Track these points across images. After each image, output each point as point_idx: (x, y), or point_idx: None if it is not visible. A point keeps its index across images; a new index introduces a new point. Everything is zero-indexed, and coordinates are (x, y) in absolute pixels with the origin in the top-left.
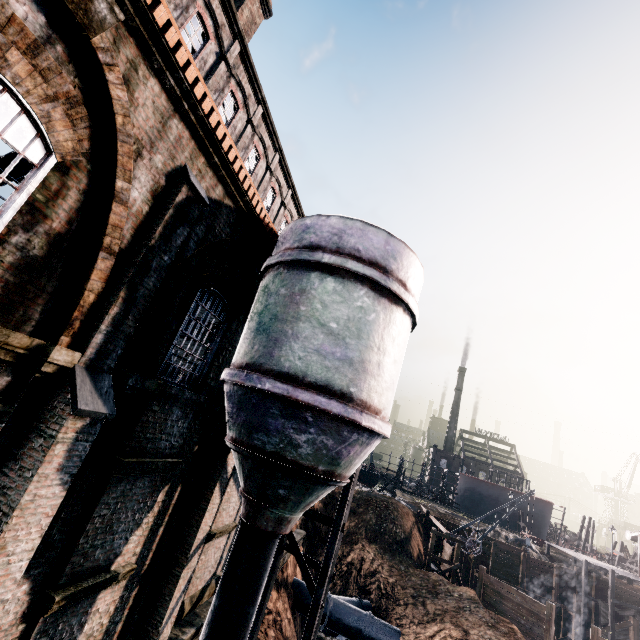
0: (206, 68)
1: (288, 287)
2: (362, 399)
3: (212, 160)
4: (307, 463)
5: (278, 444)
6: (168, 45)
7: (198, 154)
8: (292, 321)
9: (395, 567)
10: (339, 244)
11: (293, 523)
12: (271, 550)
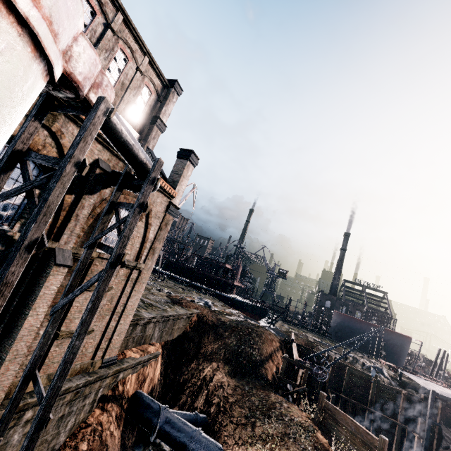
0: None
1: None
2: None
3: None
4: None
5: None
6: None
7: None
8: None
9: (240, 387)
10: None
11: None
12: None
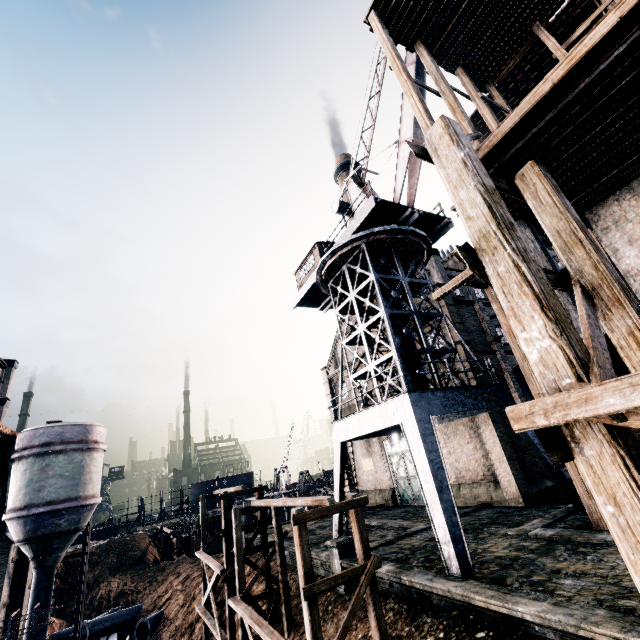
0: None
1: (39, 465)
2: (86, 495)
3: None
4: (66, 529)
5: (51, 529)
6: None
7: None
8: (46, 480)
9: (136, 574)
10: (62, 438)
11: (63, 556)
12: (54, 572)
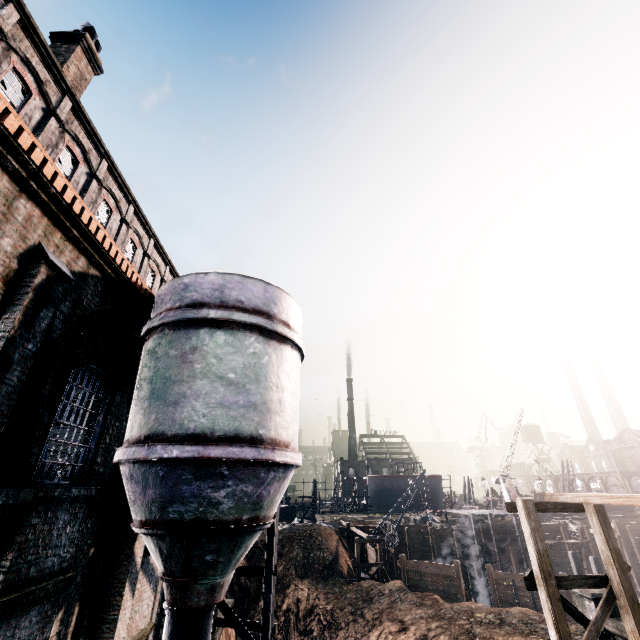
0: (32, 124)
1: (178, 348)
2: (272, 437)
3: (70, 234)
4: (231, 517)
5: (197, 509)
6: (8, 131)
7: (53, 230)
8: (189, 381)
9: (330, 592)
10: (222, 298)
11: (226, 586)
12: (208, 626)
